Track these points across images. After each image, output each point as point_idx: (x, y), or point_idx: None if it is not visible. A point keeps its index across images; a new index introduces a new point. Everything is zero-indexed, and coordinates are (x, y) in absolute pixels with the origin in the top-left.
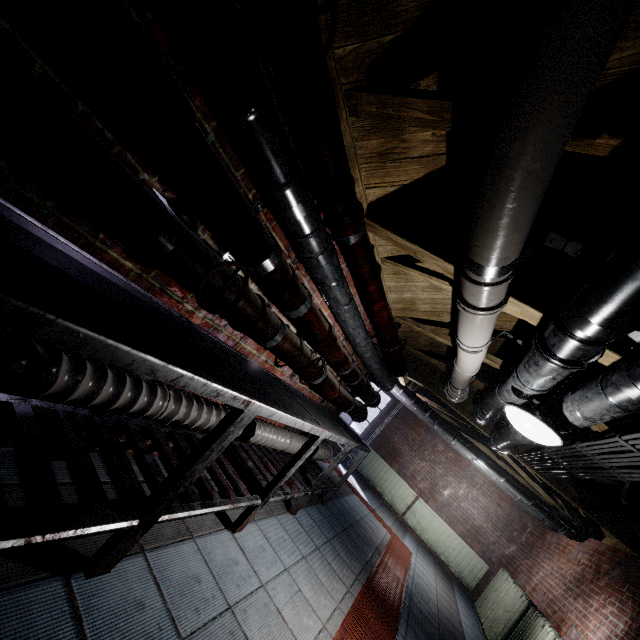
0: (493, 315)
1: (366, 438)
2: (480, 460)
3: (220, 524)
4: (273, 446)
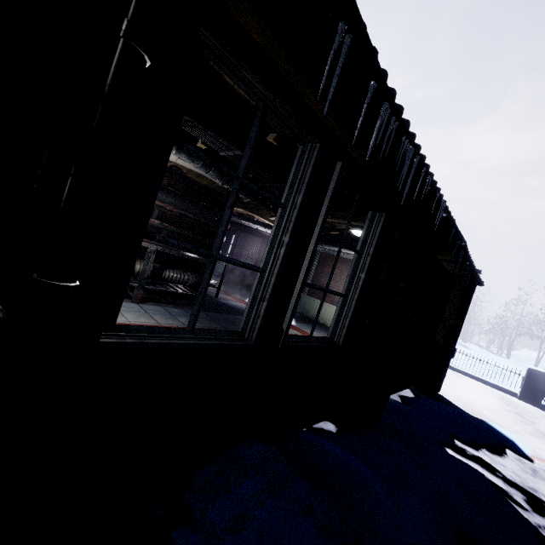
0: None
1: (303, 291)
2: (343, 249)
3: None
4: None
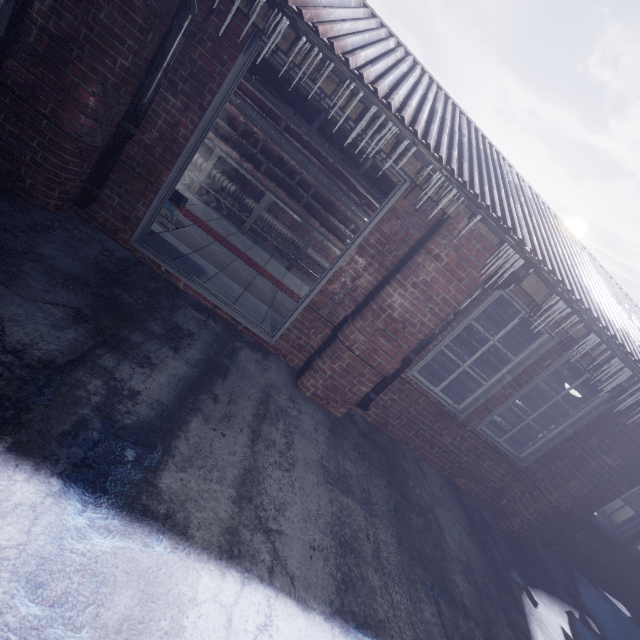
0: None
1: None
2: None
3: None
4: None
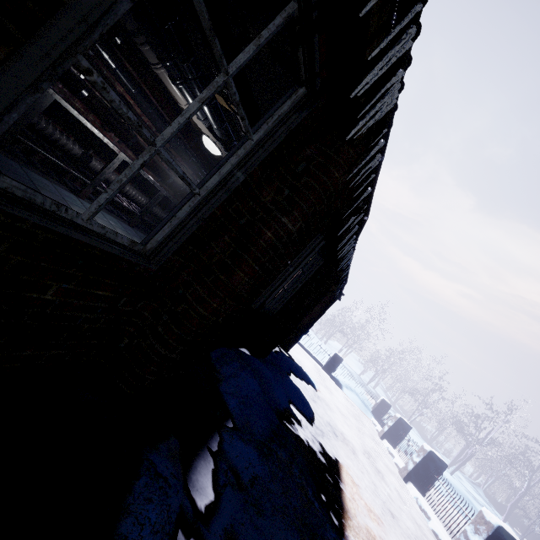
0: (162, 69)
1: None
2: None
3: (71, 192)
4: (111, 181)
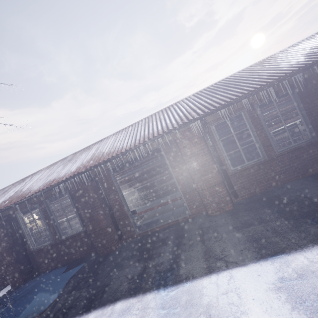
0: None
1: None
2: None
3: None
4: None
